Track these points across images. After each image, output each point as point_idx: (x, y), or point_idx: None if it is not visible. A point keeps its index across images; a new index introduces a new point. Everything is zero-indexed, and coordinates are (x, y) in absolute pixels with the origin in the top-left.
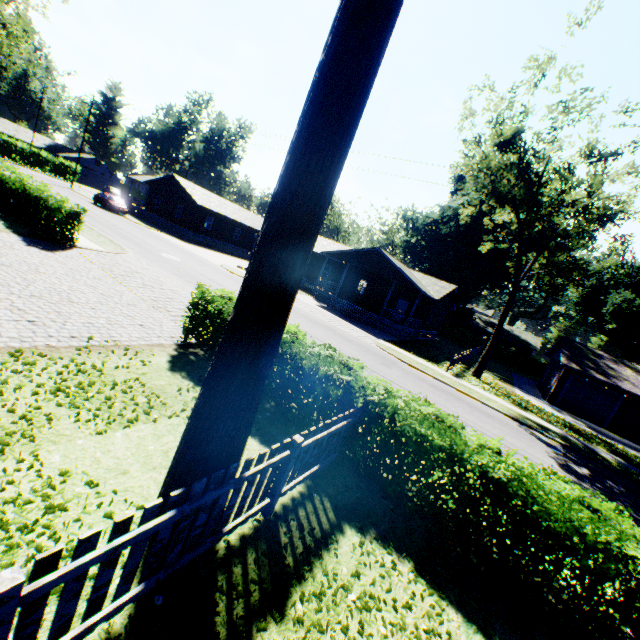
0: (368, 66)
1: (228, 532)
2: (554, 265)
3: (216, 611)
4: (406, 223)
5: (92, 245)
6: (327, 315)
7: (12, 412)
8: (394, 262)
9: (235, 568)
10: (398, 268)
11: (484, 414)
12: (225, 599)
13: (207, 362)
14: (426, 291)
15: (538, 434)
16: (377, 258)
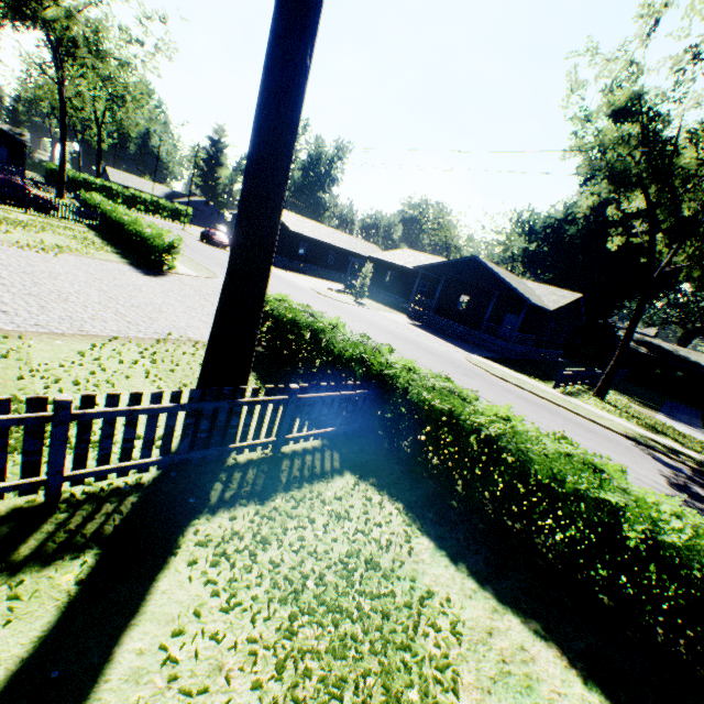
0: (294, 71)
1: (234, 450)
2: (702, 254)
3: (212, 488)
4: (521, 227)
5: (189, 272)
6: (415, 331)
7: (104, 371)
8: (494, 270)
9: (236, 474)
10: (499, 276)
11: (583, 429)
12: (222, 486)
13: (264, 357)
14: (535, 300)
15: (660, 455)
16: (475, 267)
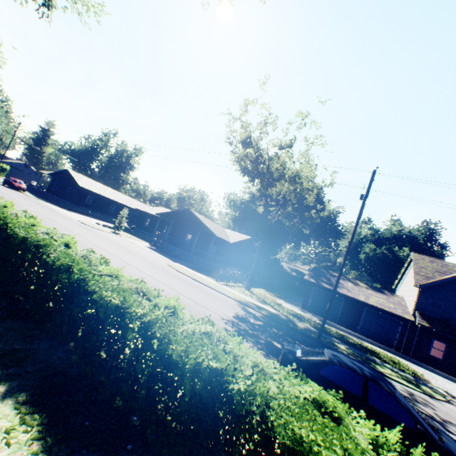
0: None
1: None
2: (285, 213)
3: None
4: (229, 202)
5: None
6: (145, 249)
7: None
8: (199, 217)
9: None
10: (201, 221)
11: (210, 295)
12: None
13: None
14: (220, 236)
15: (250, 309)
16: (190, 216)
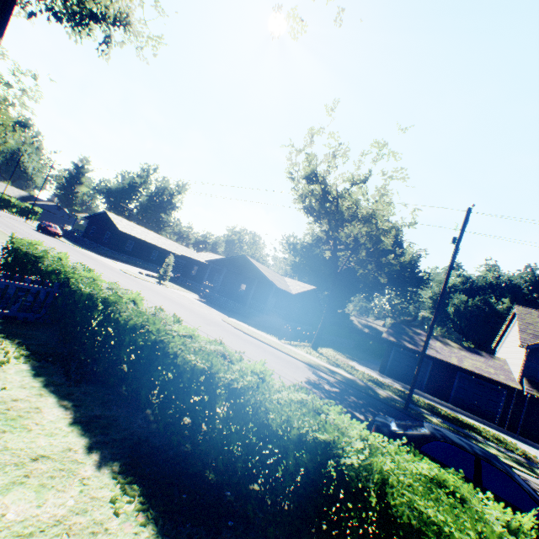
0: None
1: None
2: (358, 259)
3: None
4: (288, 246)
5: None
6: (195, 302)
7: None
8: (255, 264)
9: None
10: (258, 268)
11: (275, 356)
12: None
13: None
14: (281, 286)
15: (321, 373)
16: (245, 263)
